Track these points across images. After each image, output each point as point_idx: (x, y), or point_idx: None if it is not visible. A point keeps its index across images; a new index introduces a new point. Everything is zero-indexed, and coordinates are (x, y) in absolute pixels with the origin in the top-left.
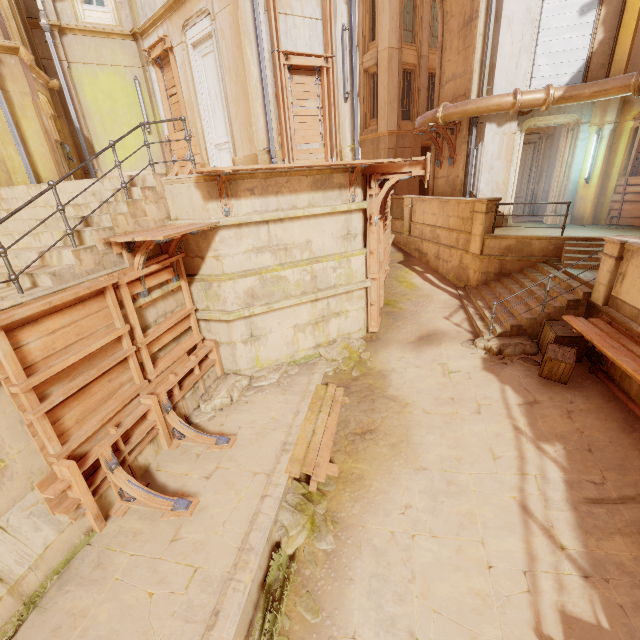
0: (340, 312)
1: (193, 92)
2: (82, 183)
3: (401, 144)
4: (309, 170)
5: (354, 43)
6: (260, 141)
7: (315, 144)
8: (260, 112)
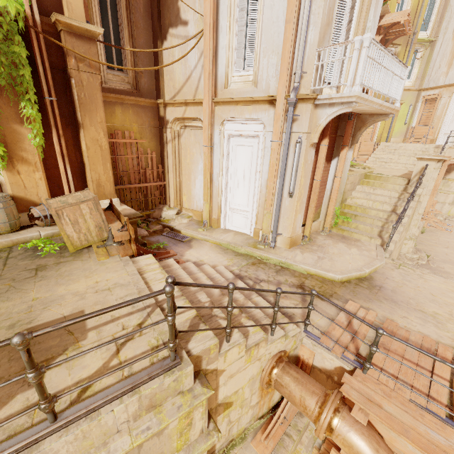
0: None
1: (443, 114)
2: (416, 144)
3: None
4: None
5: None
6: None
7: None
8: None
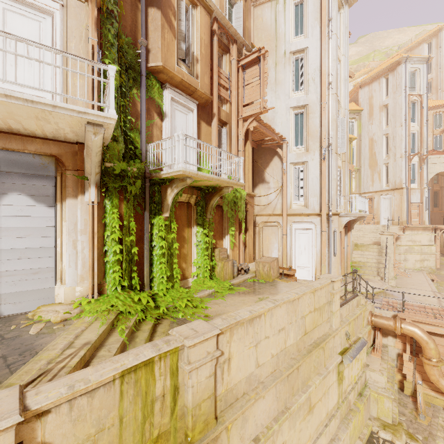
0: (427, 259)
1: (379, 206)
2: (370, 225)
3: (433, 215)
4: (422, 226)
5: (429, 200)
6: (403, 219)
7: (416, 219)
8: (404, 213)
